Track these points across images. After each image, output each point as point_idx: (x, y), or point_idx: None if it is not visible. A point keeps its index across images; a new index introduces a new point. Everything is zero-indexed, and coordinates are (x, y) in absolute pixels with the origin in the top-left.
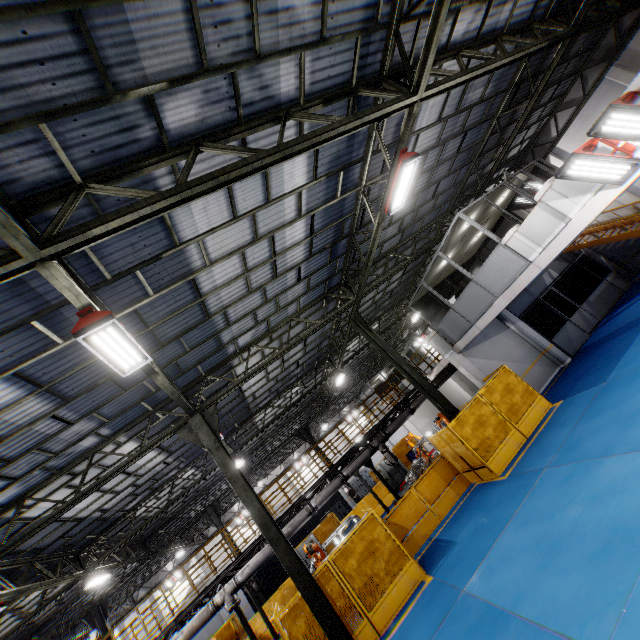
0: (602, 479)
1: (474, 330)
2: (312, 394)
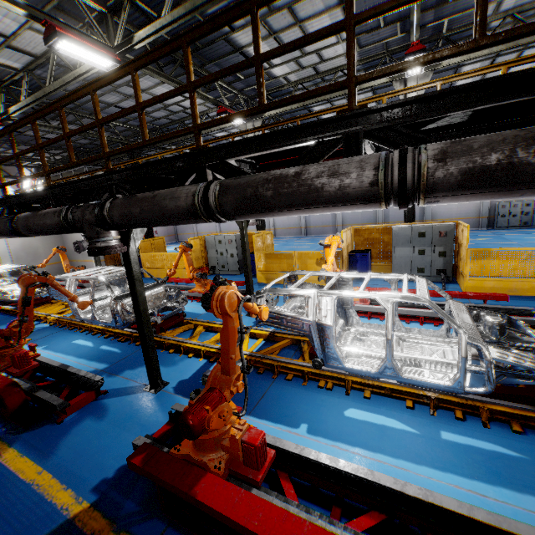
0: None
1: None
2: None
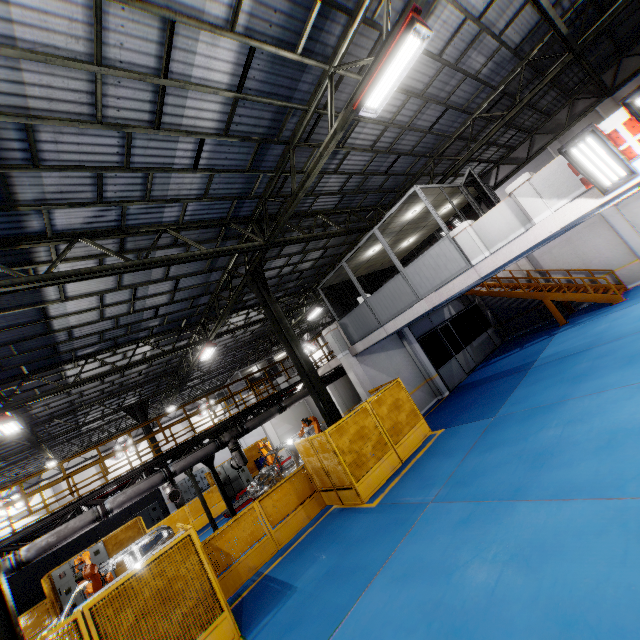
0: (521, 531)
1: (381, 332)
2: (166, 365)
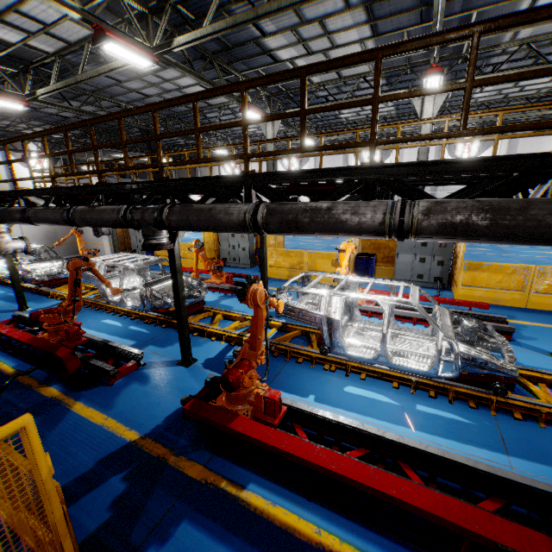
0: None
1: None
2: None
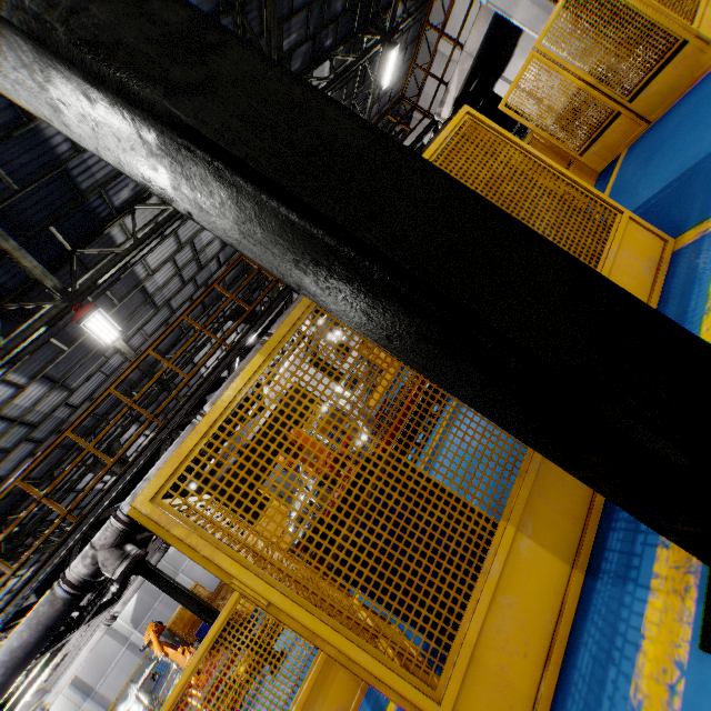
0: None
1: None
2: None
